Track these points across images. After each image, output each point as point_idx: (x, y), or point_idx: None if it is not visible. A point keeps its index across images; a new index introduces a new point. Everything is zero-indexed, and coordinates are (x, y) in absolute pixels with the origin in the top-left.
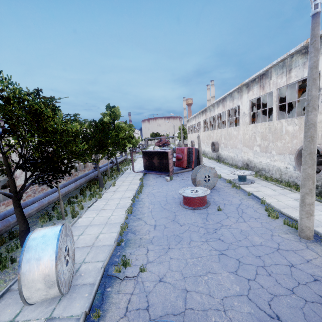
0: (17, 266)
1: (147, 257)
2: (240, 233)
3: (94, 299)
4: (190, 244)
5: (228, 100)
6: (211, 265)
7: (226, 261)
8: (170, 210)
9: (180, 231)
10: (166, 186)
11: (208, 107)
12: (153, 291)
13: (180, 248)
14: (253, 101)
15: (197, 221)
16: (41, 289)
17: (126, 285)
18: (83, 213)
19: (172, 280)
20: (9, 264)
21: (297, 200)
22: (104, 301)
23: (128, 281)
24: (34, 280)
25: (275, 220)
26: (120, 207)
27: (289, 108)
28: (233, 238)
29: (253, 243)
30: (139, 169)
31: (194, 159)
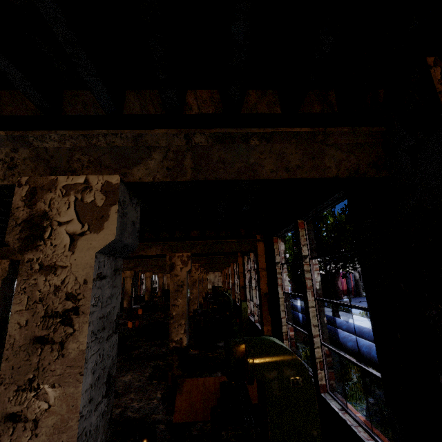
0: None
1: None
2: None
3: None
4: None
5: None
6: None
7: None
8: None
9: None
10: None
11: None
12: None
13: None
14: None
15: None
16: None
17: None
18: None
19: None
20: None
21: None
22: None
23: None
24: None
25: None
26: (343, 314)
27: None
28: None
29: None
30: None
31: (353, 285)
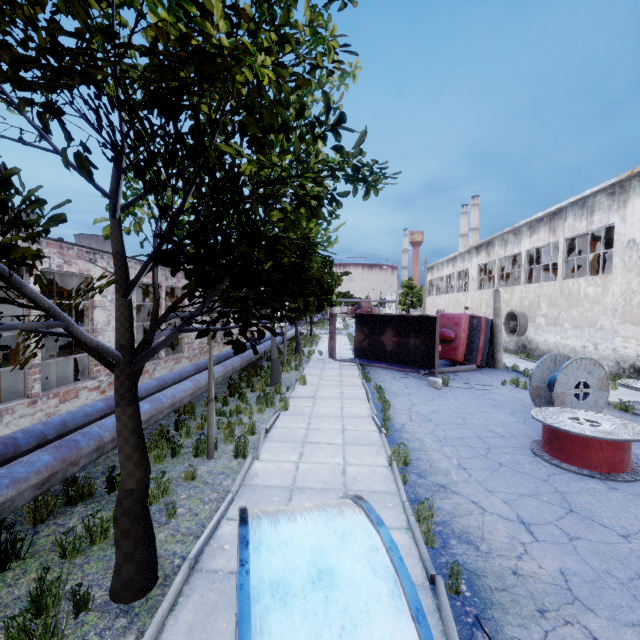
0: (95, 633)
1: None
2: None
3: None
4: None
5: (572, 216)
6: None
7: None
8: (523, 470)
9: None
10: (444, 399)
11: (498, 236)
12: None
13: None
14: None
15: None
16: None
17: None
18: (261, 446)
19: None
20: (64, 615)
21: None
22: None
23: None
24: None
25: None
26: (355, 440)
27: None
28: None
29: None
30: (341, 355)
31: (482, 344)
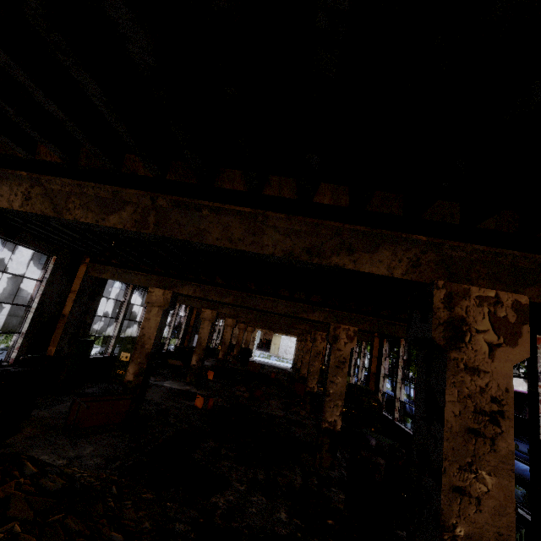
0: None
1: None
2: None
3: None
4: None
5: None
6: None
7: None
8: None
9: None
10: None
11: None
12: None
13: None
14: None
15: None
16: None
17: None
18: None
19: None
20: None
21: None
22: None
23: None
24: None
25: None
26: None
27: None
28: None
29: None
30: None
31: None
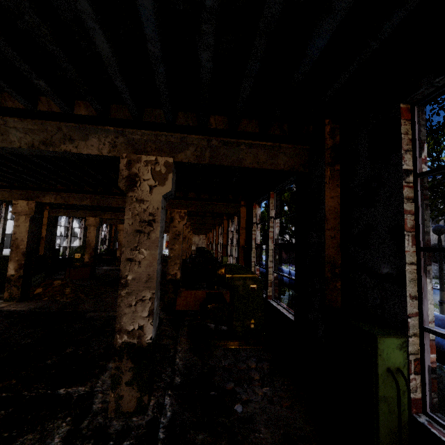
0: None
1: None
2: None
3: None
4: None
5: None
6: None
7: None
8: None
9: None
10: None
11: None
12: None
13: None
14: None
15: None
16: None
17: None
18: None
19: None
20: None
21: (433, 281)
22: None
23: None
24: None
25: None
26: None
27: None
28: None
29: None
30: None
31: None
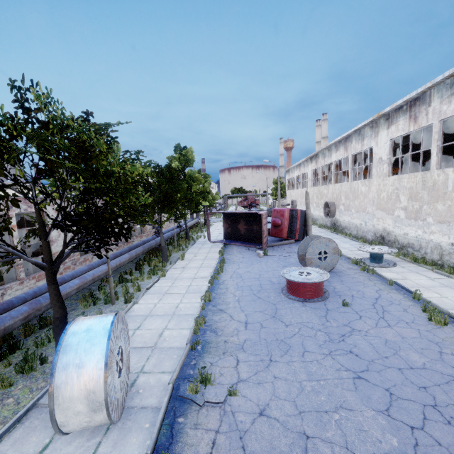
0: (49, 369)
1: (237, 372)
2: (385, 345)
3: (159, 434)
4: (305, 356)
5: (354, 140)
6: (343, 396)
7: (368, 390)
8: (268, 300)
9: (287, 335)
10: (259, 264)
11: (320, 151)
12: (251, 431)
13: (288, 362)
14: (393, 142)
15: (311, 320)
16: (81, 412)
17: (207, 415)
18: (140, 297)
19: (280, 416)
20: (37, 365)
21: None
22: (174, 439)
23: (210, 409)
24: (72, 398)
25: (443, 327)
26: (192, 291)
27: (448, 154)
28: (374, 352)
29: (410, 364)
30: (217, 237)
31: (299, 227)
